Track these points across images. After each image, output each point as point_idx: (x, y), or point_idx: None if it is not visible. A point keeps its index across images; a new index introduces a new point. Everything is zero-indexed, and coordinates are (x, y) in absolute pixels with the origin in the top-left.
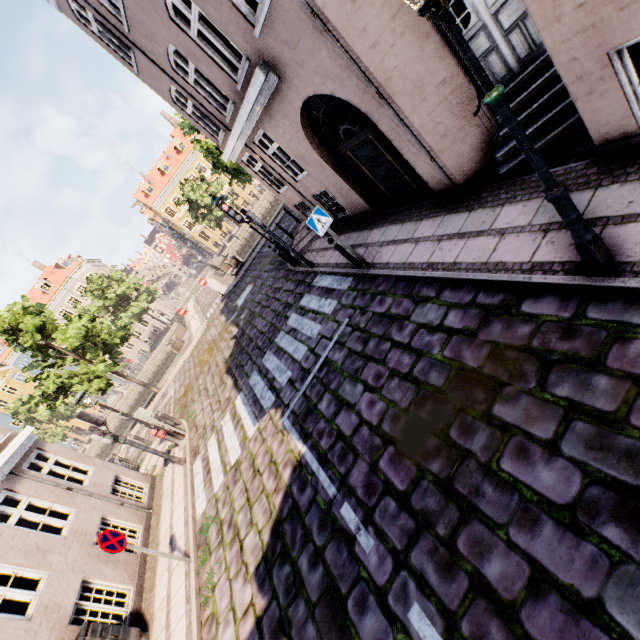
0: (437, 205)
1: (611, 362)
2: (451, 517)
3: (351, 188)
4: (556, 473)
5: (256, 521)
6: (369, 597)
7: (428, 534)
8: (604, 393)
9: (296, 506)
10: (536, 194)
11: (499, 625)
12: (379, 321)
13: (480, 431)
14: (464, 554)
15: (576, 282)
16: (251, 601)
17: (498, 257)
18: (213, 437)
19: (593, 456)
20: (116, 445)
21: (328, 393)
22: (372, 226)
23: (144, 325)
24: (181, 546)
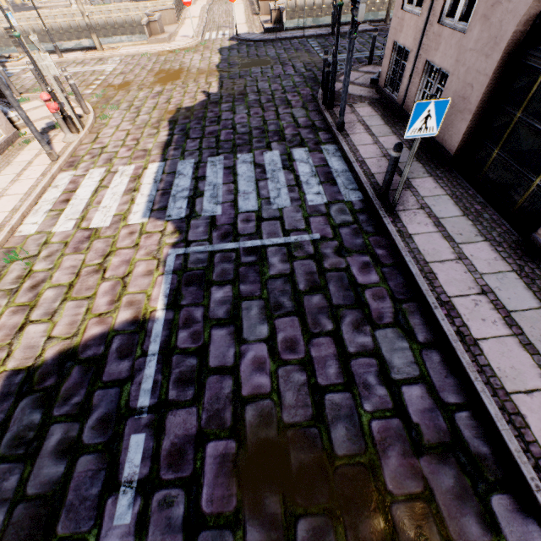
0: (516, 247)
1: None
2: None
3: (474, 112)
4: None
5: (57, 321)
6: None
7: None
8: None
9: (101, 364)
10: None
11: None
12: (345, 286)
13: None
14: None
15: None
16: None
17: (526, 407)
18: (100, 171)
19: None
20: (19, 50)
21: (233, 289)
22: (432, 171)
23: None
24: None
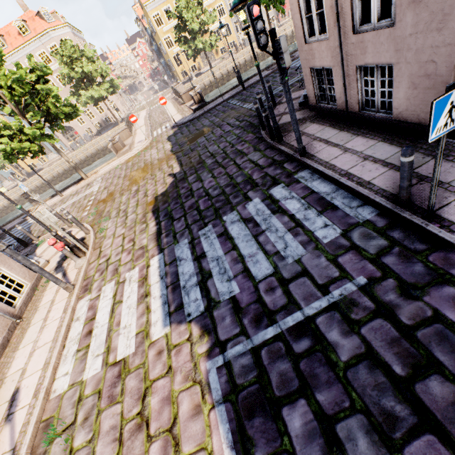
0: None
1: None
2: None
3: (451, 81)
4: None
5: None
6: None
7: None
8: None
9: None
10: None
11: None
12: None
13: None
14: None
15: None
16: None
17: None
18: (111, 286)
19: None
20: (33, 204)
21: (309, 405)
22: (431, 152)
23: (99, 110)
24: (16, 427)
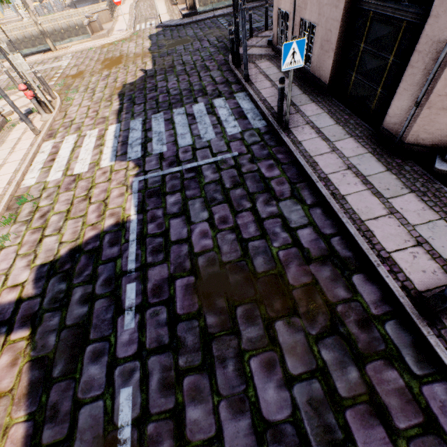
0: (371, 137)
1: (370, 368)
2: (194, 360)
3: (335, 50)
4: (278, 398)
5: (63, 233)
6: (105, 356)
7: (172, 356)
8: (348, 382)
9: (99, 251)
10: (439, 209)
11: (171, 445)
12: (257, 180)
13: (257, 327)
14: (184, 389)
15: (402, 301)
16: (23, 283)
17: (373, 226)
18: (73, 137)
19: (307, 410)
20: None
21: (181, 195)
22: (314, 98)
23: None
24: None
